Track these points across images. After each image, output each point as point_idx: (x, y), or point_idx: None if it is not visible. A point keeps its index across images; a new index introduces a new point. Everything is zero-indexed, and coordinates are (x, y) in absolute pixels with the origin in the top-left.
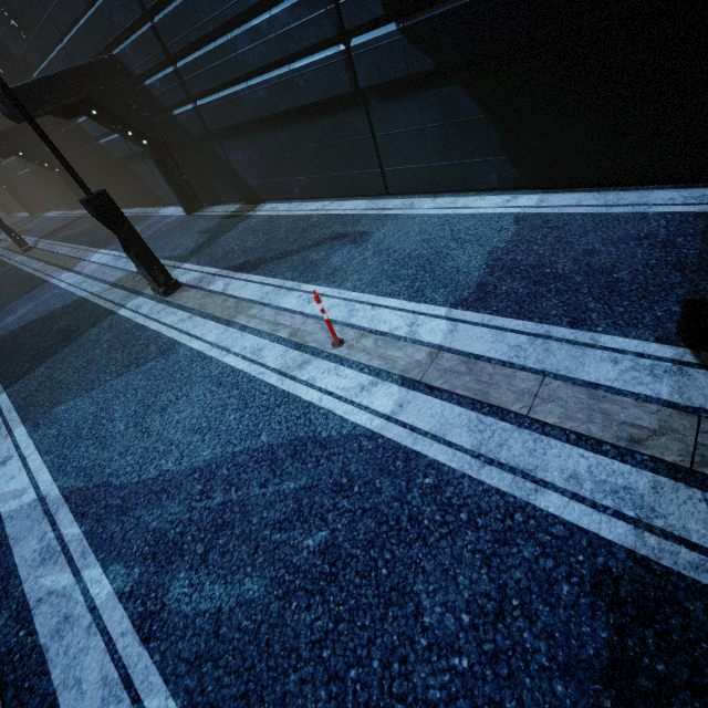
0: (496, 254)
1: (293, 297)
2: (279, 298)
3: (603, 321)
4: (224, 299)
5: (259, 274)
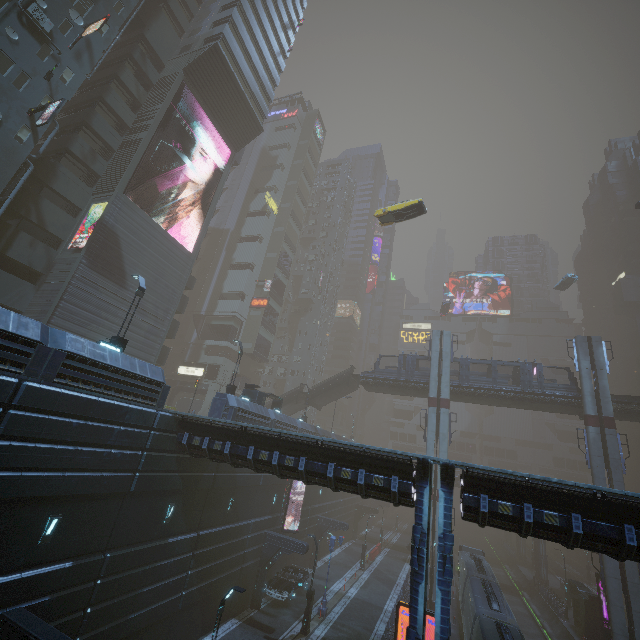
0: None
1: None
2: None
3: None
4: None
5: None
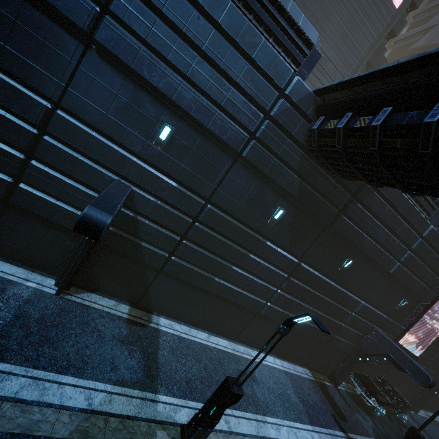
0: (296, 394)
1: (270, 428)
2: (266, 430)
3: (331, 425)
4: (242, 438)
5: (237, 409)
